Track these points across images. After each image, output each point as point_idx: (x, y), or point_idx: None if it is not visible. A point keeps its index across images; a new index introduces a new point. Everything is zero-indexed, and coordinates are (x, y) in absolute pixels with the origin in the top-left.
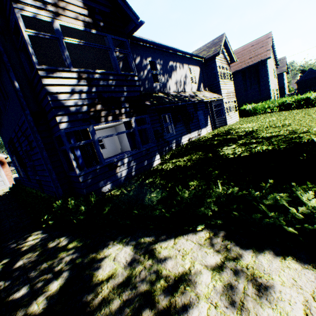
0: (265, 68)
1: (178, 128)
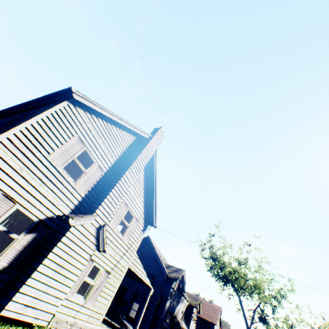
0: None
1: None
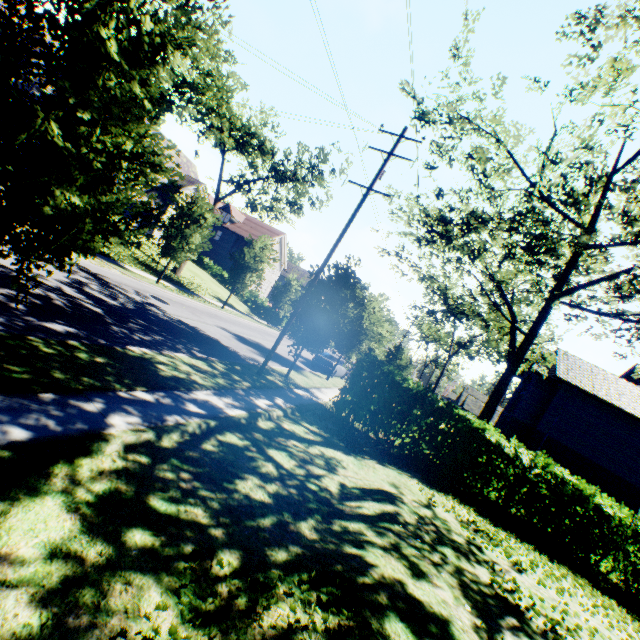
0: None
1: None
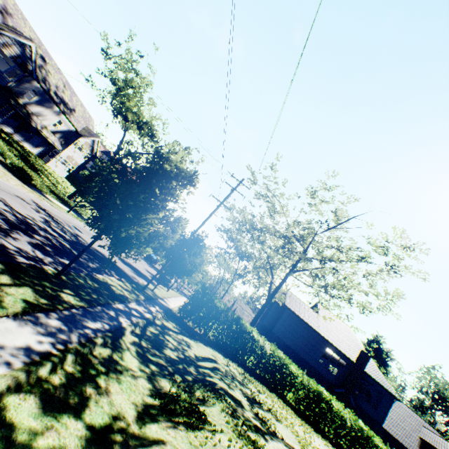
0: None
1: (11, 121)
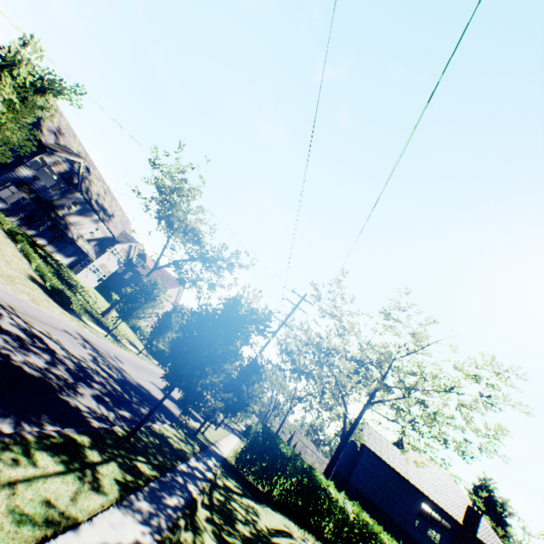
0: None
1: (47, 233)
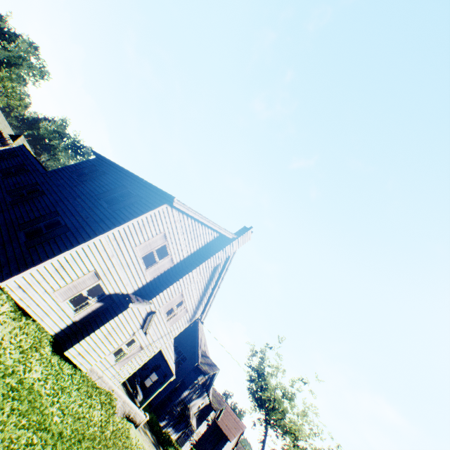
0: (224, 443)
1: (174, 421)
